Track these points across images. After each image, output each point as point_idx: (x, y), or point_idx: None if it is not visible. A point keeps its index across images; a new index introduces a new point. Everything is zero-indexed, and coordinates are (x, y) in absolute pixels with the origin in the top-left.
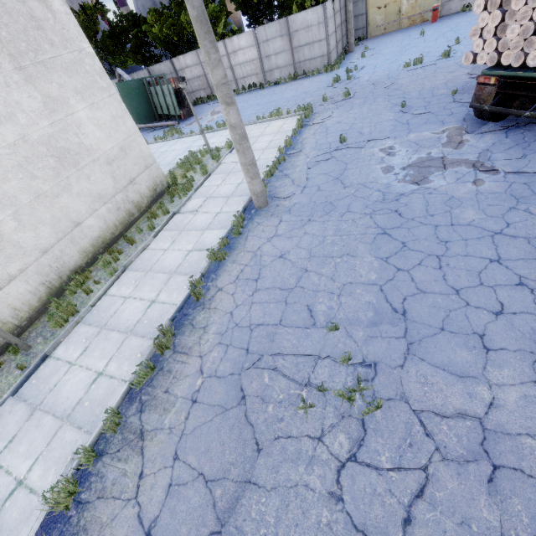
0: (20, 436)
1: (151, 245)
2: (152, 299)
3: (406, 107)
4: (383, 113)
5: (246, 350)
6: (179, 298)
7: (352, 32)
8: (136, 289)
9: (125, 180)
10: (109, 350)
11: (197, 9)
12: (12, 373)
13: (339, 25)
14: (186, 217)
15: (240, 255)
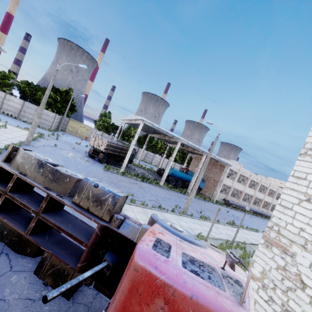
0: None
1: None
2: None
3: (74, 149)
4: (68, 147)
5: None
6: None
7: (61, 126)
8: None
9: None
10: None
11: (45, 101)
12: None
13: (57, 122)
14: None
15: None
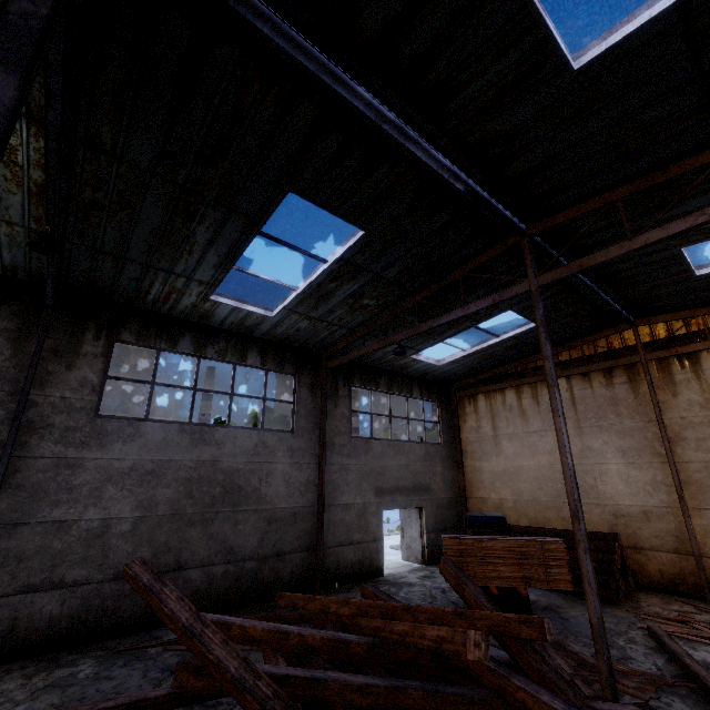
0: None
1: None
2: None
3: None
4: None
5: None
6: None
7: None
8: None
9: None
10: None
11: None
12: None
13: None
14: None
15: None
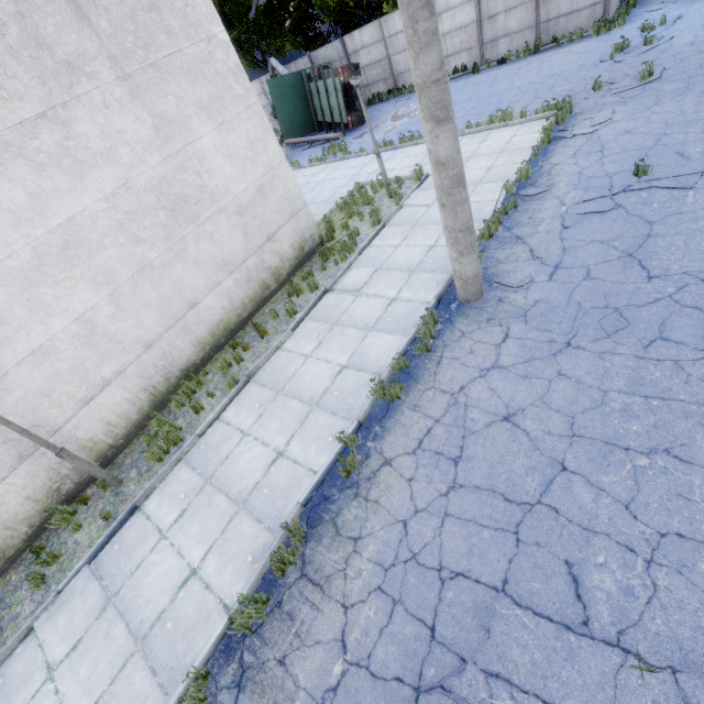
0: (85, 644)
1: (287, 343)
2: (280, 448)
3: None
4: None
5: (430, 630)
6: (319, 460)
7: None
8: (258, 421)
9: (261, 236)
10: (210, 529)
11: None
12: (97, 519)
13: None
14: (342, 300)
15: (427, 395)
